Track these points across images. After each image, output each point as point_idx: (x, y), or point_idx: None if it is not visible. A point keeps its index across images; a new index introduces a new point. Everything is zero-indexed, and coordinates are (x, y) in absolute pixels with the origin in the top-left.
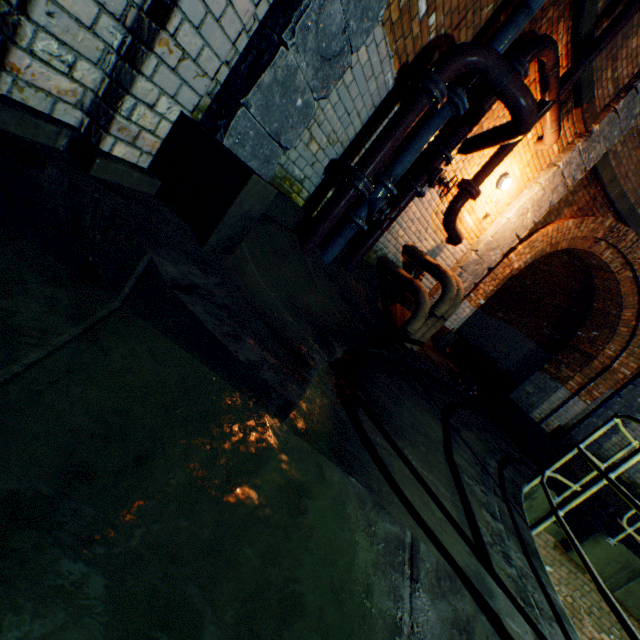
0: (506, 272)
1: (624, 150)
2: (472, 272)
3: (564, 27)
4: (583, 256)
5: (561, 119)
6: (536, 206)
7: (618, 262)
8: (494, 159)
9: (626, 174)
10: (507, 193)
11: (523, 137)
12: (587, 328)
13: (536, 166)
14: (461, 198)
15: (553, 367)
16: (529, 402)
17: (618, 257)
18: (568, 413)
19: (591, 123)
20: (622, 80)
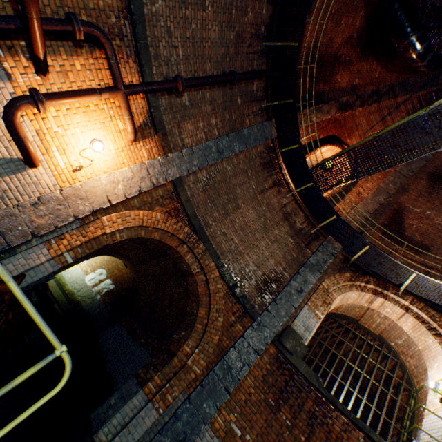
0: (99, 234)
1: (195, 188)
2: (54, 210)
3: (135, 67)
4: (180, 262)
5: (148, 136)
6: (128, 183)
7: (197, 266)
8: (68, 92)
9: (198, 205)
10: (105, 161)
11: (96, 94)
12: (181, 329)
13: (131, 157)
14: (24, 97)
15: (145, 370)
16: (104, 417)
17: (197, 262)
18: (138, 429)
19: (169, 152)
20: (187, 143)
